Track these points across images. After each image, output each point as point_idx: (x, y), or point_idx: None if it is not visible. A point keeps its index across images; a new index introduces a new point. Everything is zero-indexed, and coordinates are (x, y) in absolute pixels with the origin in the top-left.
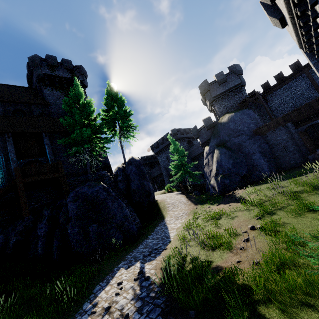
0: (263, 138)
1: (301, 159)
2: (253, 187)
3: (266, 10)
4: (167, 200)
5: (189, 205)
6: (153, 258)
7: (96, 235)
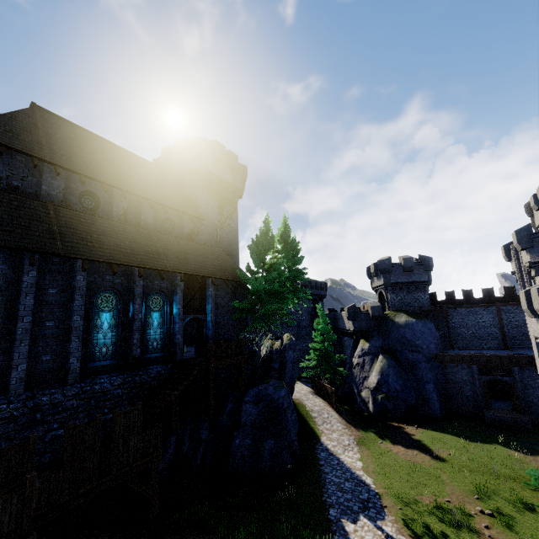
0: (442, 368)
1: (473, 409)
2: (428, 430)
3: (528, 303)
4: (307, 403)
5: (348, 427)
6: (380, 516)
7: (270, 455)
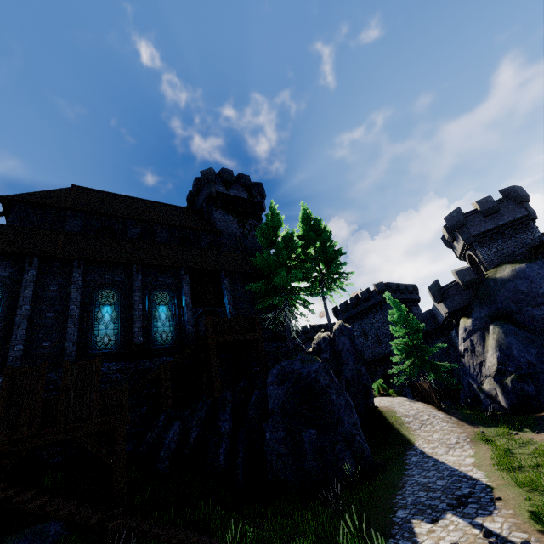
0: None
1: None
2: None
3: None
4: (398, 409)
5: (459, 425)
6: (484, 511)
7: (315, 450)
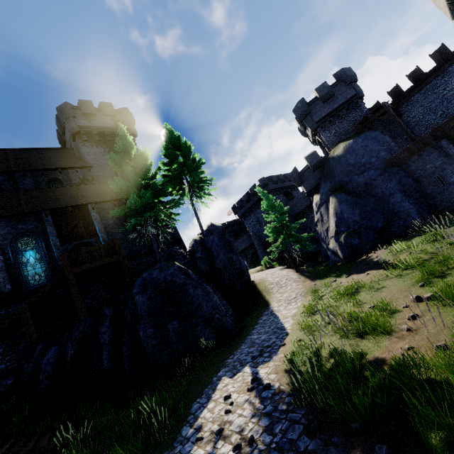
0: (404, 169)
1: None
2: (399, 243)
3: None
4: (269, 279)
5: (303, 282)
6: (267, 359)
7: (178, 336)
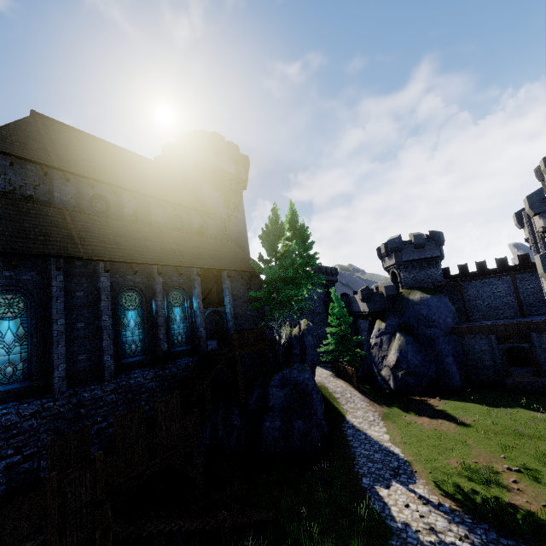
0: (460, 340)
1: (494, 377)
2: (451, 401)
3: (543, 266)
4: (329, 385)
5: (371, 404)
6: (411, 480)
7: (300, 434)
